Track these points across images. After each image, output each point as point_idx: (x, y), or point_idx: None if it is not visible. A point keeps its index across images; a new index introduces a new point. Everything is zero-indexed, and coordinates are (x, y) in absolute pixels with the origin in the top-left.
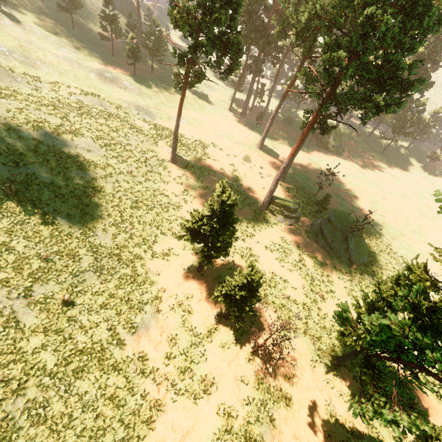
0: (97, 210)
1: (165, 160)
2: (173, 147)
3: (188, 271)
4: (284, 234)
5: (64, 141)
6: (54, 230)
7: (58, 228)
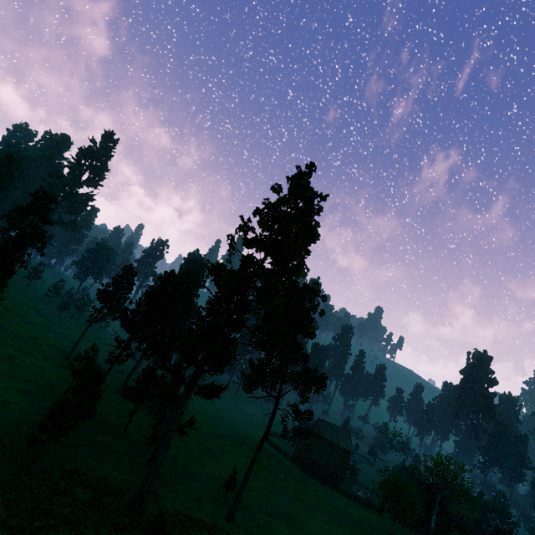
0: (18, 360)
1: (62, 357)
2: (72, 349)
3: (59, 393)
4: (128, 403)
5: (10, 332)
6: (0, 357)
7: (2, 357)
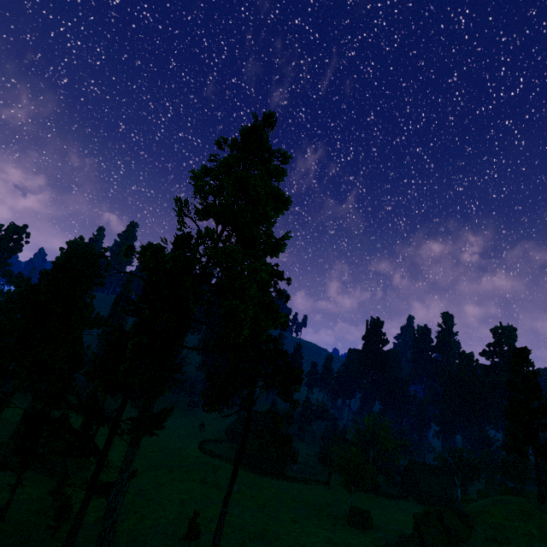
0: None
1: None
2: None
3: None
4: None
5: None
6: None
7: None
